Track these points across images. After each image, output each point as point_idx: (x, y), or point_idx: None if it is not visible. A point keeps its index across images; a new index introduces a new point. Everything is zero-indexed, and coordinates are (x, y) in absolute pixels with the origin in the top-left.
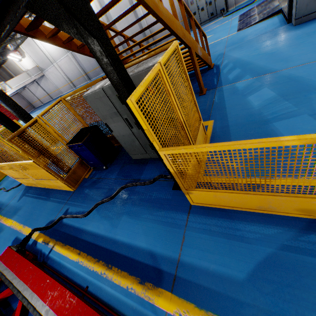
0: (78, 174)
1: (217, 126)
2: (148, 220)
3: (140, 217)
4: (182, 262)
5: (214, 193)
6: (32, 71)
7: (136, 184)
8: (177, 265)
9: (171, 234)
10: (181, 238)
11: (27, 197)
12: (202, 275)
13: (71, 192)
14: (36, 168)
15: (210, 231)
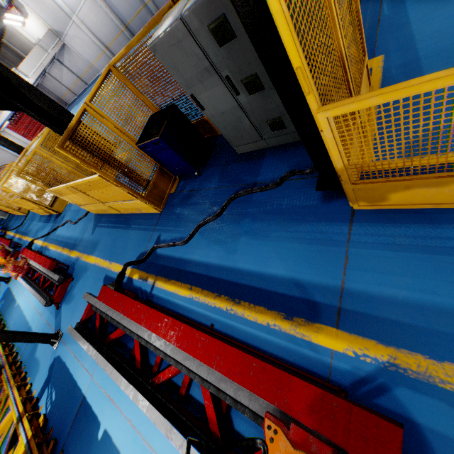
0: (160, 188)
1: (394, 64)
2: (282, 240)
3: (269, 237)
4: (348, 291)
5: (408, 183)
6: (46, 41)
7: (252, 191)
8: (340, 295)
9: (323, 255)
10: (343, 259)
11: (102, 228)
12: (386, 305)
13: (156, 214)
14: (105, 186)
15: (393, 246)
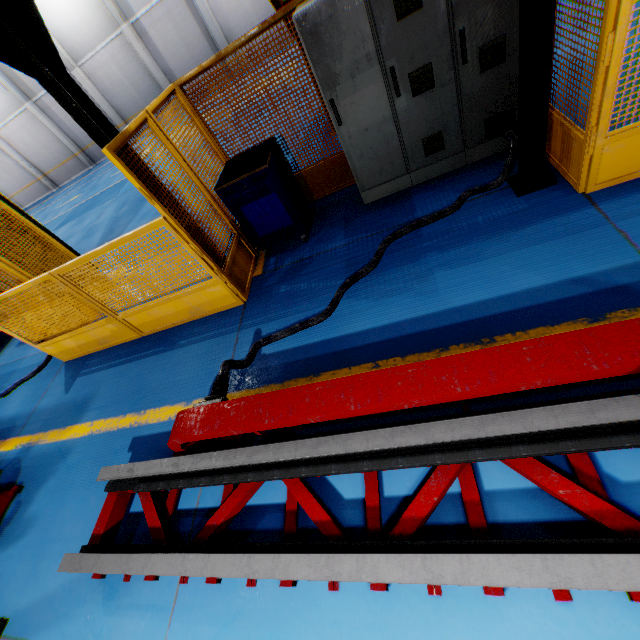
0: (240, 266)
1: None
2: (508, 251)
3: (484, 256)
4: None
5: None
6: None
7: (419, 224)
8: None
9: (586, 241)
10: (617, 234)
11: (94, 373)
12: None
13: (236, 309)
14: (156, 252)
15: None
